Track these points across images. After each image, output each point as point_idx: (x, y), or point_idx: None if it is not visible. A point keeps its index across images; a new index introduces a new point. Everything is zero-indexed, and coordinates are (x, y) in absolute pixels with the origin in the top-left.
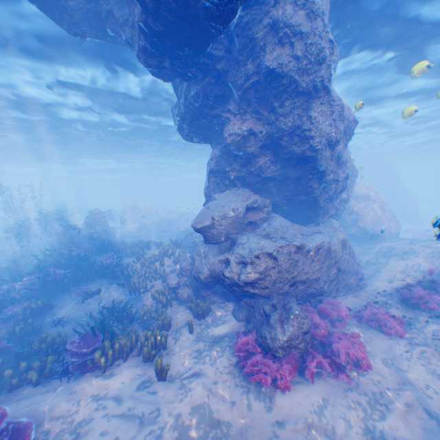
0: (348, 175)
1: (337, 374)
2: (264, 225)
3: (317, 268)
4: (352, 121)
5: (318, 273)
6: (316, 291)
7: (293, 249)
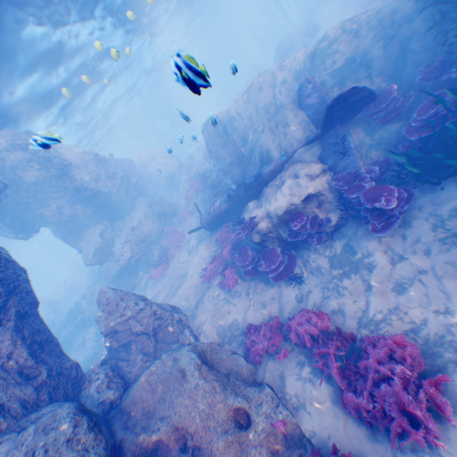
0: (127, 167)
1: (179, 248)
2: (115, 232)
3: (148, 226)
4: (95, 157)
5: (150, 226)
6: (158, 232)
7: (132, 230)
